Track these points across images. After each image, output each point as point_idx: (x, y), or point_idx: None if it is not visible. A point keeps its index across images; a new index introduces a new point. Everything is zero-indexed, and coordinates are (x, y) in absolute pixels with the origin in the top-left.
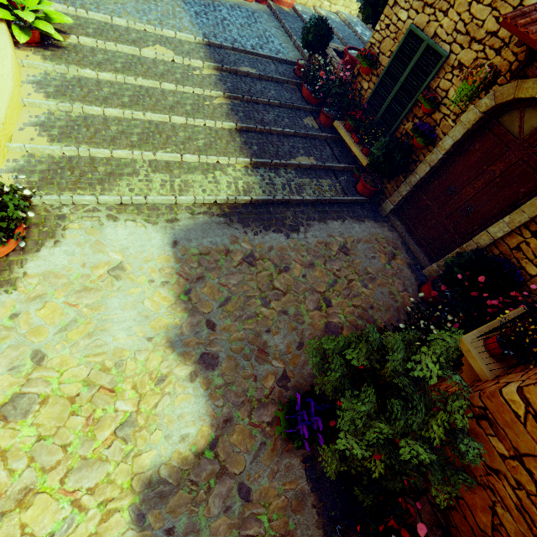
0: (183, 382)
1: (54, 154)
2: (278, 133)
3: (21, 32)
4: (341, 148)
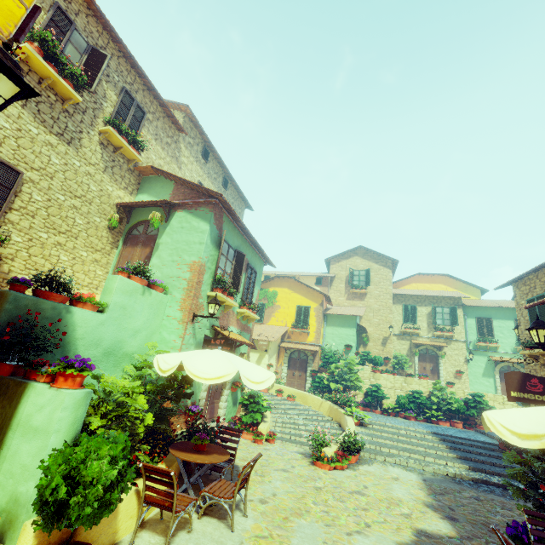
0: (436, 517)
1: (366, 447)
2: (489, 464)
3: (355, 419)
4: None
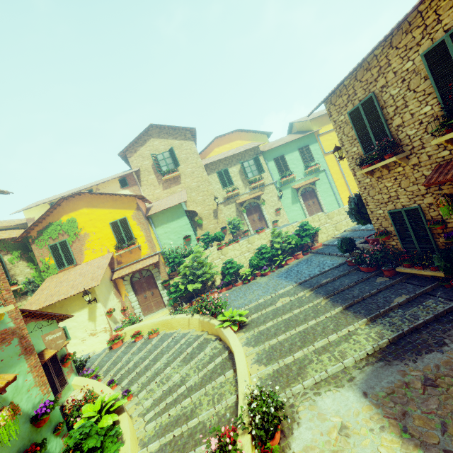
0: None
1: (269, 372)
2: (368, 297)
3: (234, 326)
4: (416, 278)
